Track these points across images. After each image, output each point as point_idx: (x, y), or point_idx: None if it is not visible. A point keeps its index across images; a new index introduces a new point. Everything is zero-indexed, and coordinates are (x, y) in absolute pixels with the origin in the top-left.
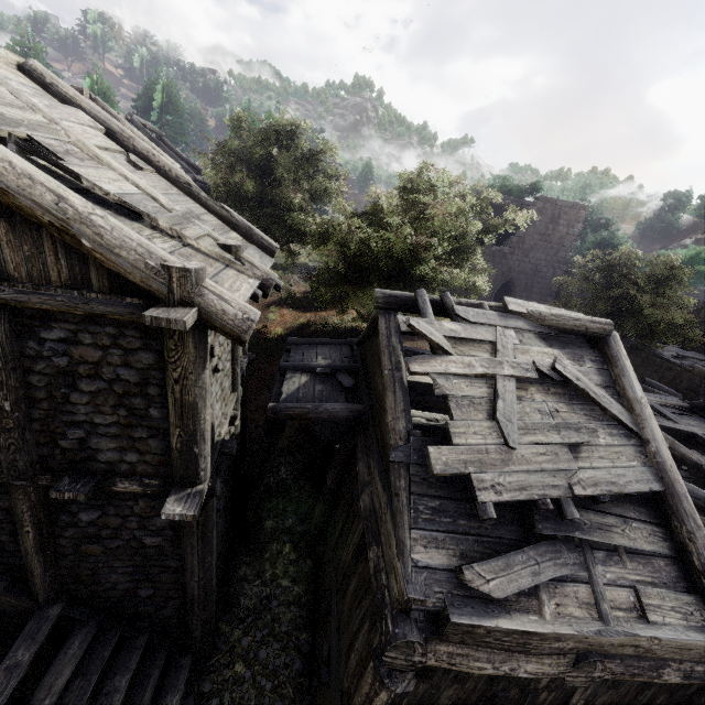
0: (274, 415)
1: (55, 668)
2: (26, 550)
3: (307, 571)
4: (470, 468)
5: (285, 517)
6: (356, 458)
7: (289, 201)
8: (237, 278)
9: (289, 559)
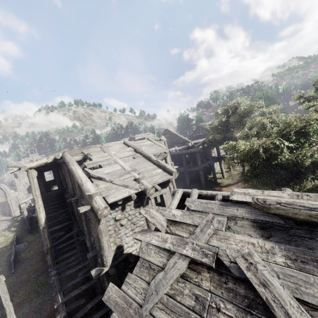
0: None
1: (93, 316)
2: None
3: None
4: (115, 309)
5: None
6: None
7: (234, 137)
8: (125, 191)
9: None
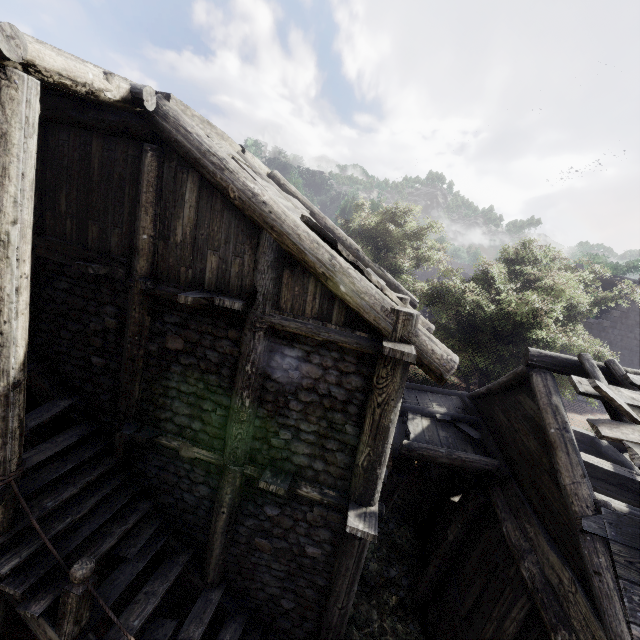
0: (408, 453)
1: None
2: (216, 529)
3: (416, 636)
4: None
5: (389, 563)
6: (491, 517)
7: (398, 265)
8: None
9: (396, 614)
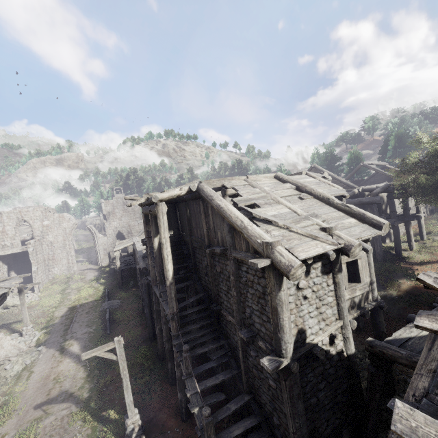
0: (370, 348)
1: (239, 424)
2: (240, 358)
3: None
4: None
5: None
6: None
7: None
8: (315, 245)
9: None
